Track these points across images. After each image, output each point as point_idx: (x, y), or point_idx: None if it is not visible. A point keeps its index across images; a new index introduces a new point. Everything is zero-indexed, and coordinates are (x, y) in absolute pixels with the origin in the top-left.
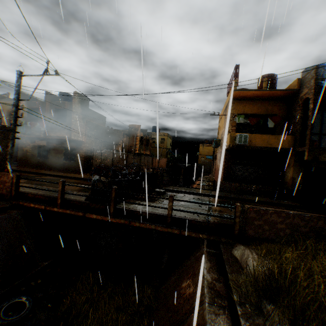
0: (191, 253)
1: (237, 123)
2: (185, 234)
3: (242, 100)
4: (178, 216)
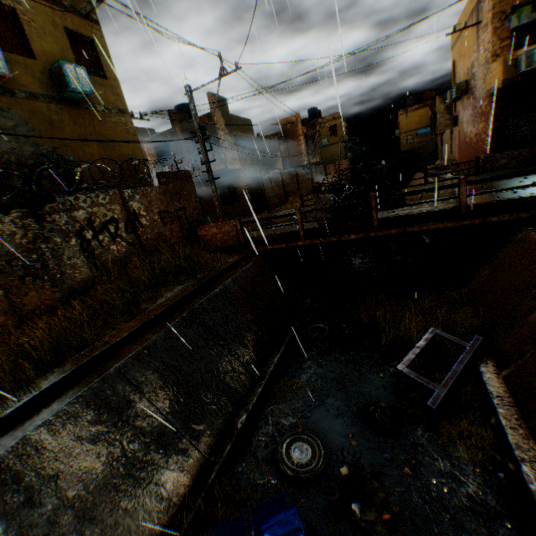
0: (502, 243)
1: (510, 30)
2: (490, 221)
3: None
4: (473, 204)
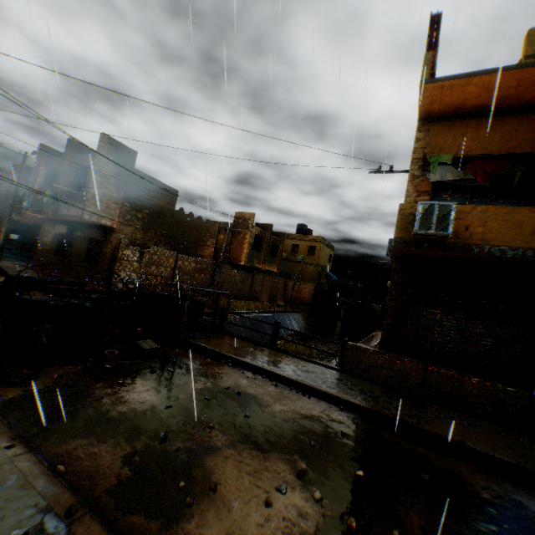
0: None
1: (434, 183)
2: None
3: (454, 120)
4: None
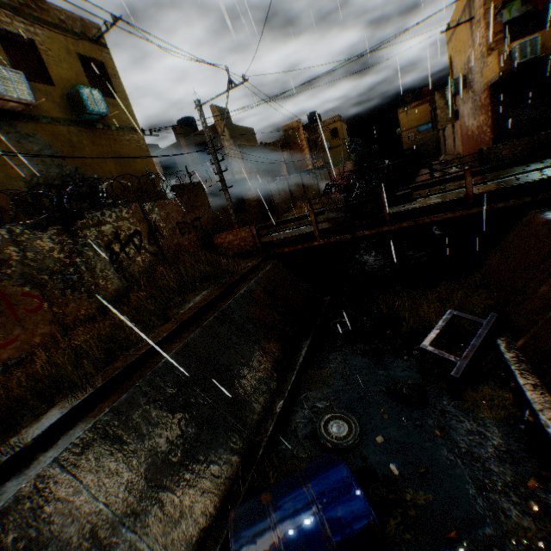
0: (509, 227)
1: (502, 24)
2: (496, 207)
3: None
4: (479, 192)
